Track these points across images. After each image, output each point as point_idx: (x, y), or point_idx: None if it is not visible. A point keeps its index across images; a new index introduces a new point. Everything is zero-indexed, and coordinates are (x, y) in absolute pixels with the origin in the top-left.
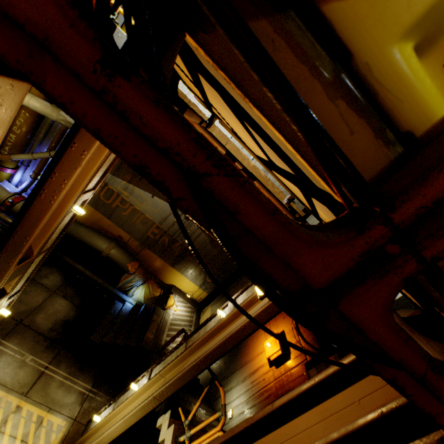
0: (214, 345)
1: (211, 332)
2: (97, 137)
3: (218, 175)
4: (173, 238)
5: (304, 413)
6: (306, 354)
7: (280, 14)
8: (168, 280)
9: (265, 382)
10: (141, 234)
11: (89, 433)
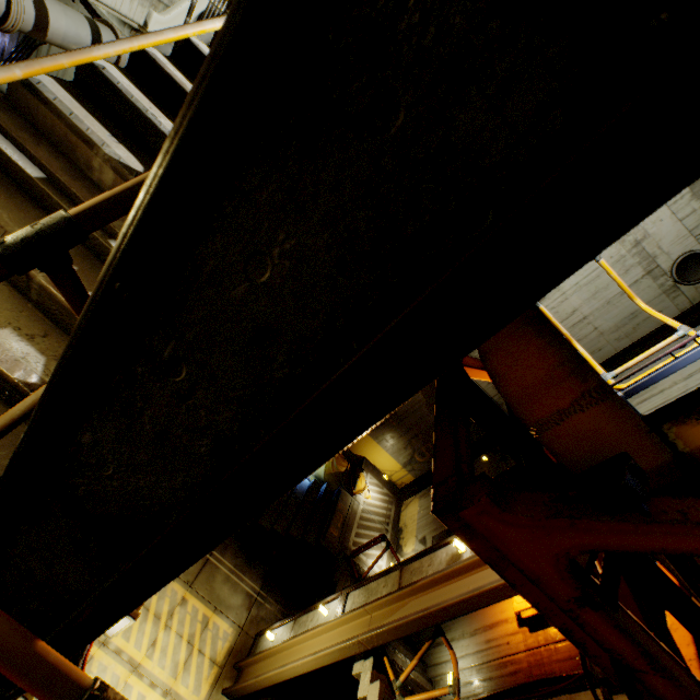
0: (454, 599)
1: (445, 574)
2: (533, 605)
3: (654, 673)
4: None
5: None
6: None
7: None
8: (358, 450)
9: (510, 648)
10: None
11: (264, 655)
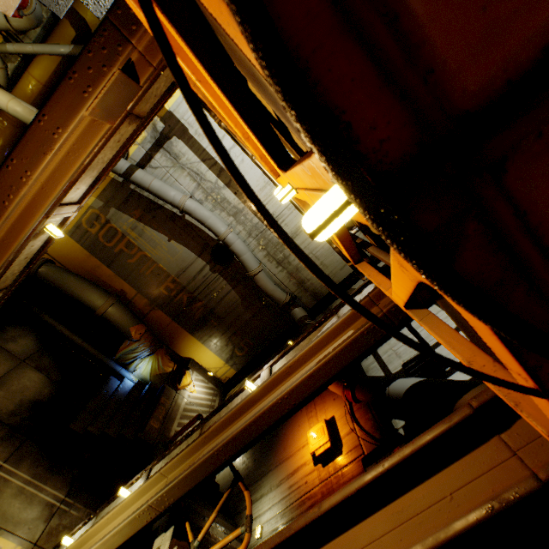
0: (239, 428)
1: (235, 411)
2: None
3: None
4: (193, 296)
5: (366, 518)
6: (407, 344)
7: None
8: (185, 352)
9: (307, 486)
10: (151, 290)
11: None
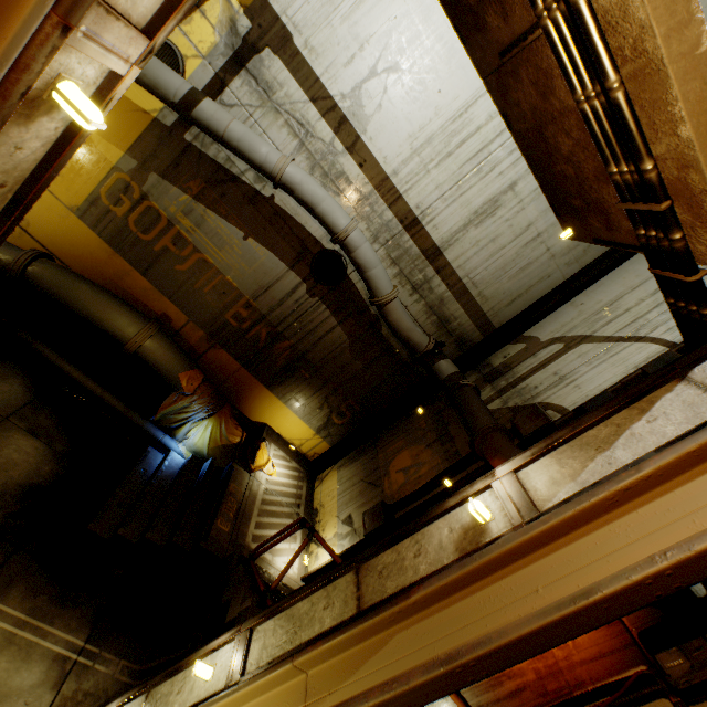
0: (525, 626)
1: (475, 569)
2: None
3: None
4: (276, 332)
5: None
6: None
7: None
8: (257, 414)
9: None
10: (211, 317)
11: None
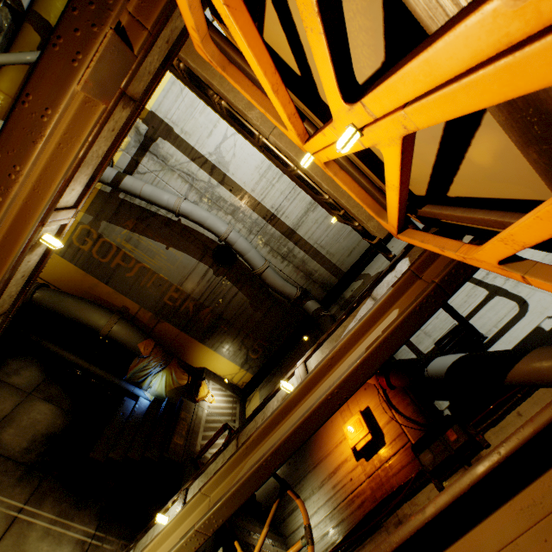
0: (287, 432)
1: (276, 415)
2: None
3: None
4: (199, 303)
5: (486, 518)
6: None
7: None
8: (198, 362)
9: (353, 484)
10: (154, 302)
11: None
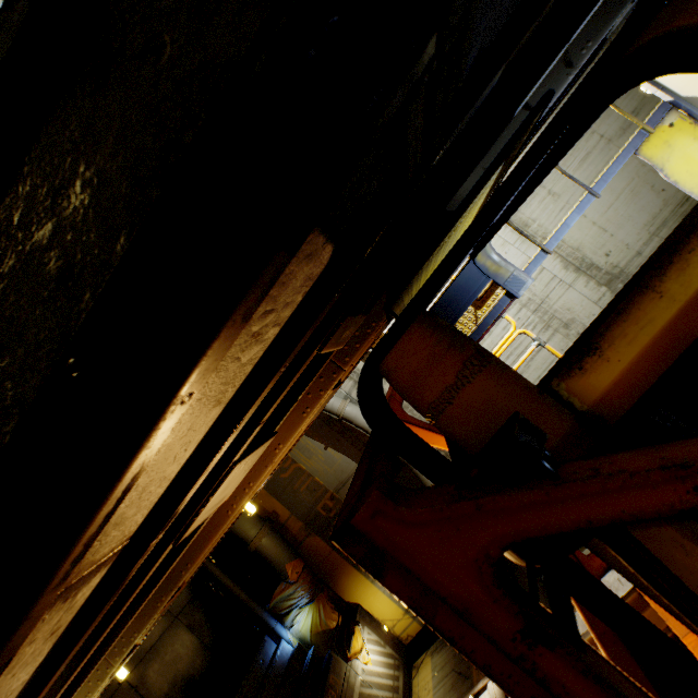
0: None
1: None
2: (485, 672)
3: None
4: None
5: None
6: None
7: (688, 521)
8: (350, 594)
9: None
10: (306, 509)
11: None
